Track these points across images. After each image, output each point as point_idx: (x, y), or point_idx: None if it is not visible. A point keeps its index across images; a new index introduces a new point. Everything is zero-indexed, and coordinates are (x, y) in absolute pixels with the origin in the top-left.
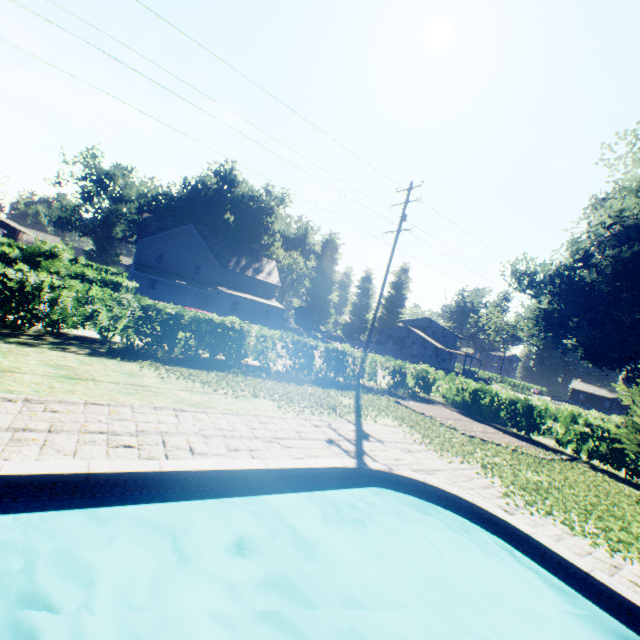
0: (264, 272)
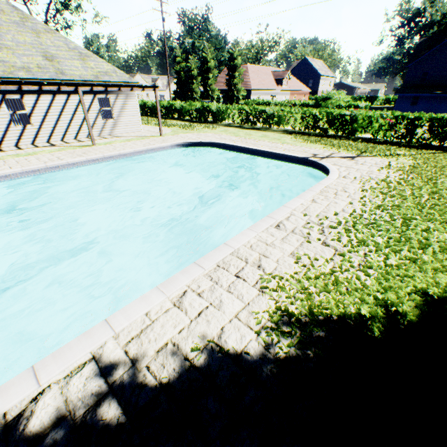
0: None
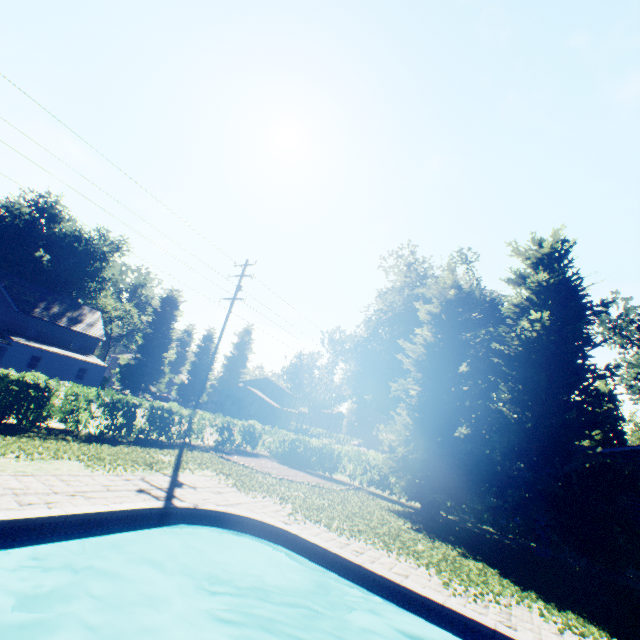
0: (84, 322)
